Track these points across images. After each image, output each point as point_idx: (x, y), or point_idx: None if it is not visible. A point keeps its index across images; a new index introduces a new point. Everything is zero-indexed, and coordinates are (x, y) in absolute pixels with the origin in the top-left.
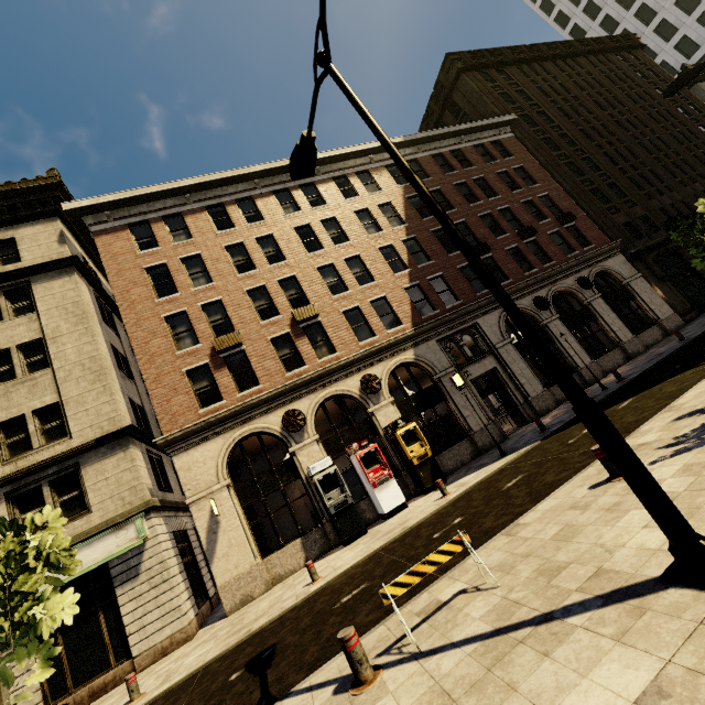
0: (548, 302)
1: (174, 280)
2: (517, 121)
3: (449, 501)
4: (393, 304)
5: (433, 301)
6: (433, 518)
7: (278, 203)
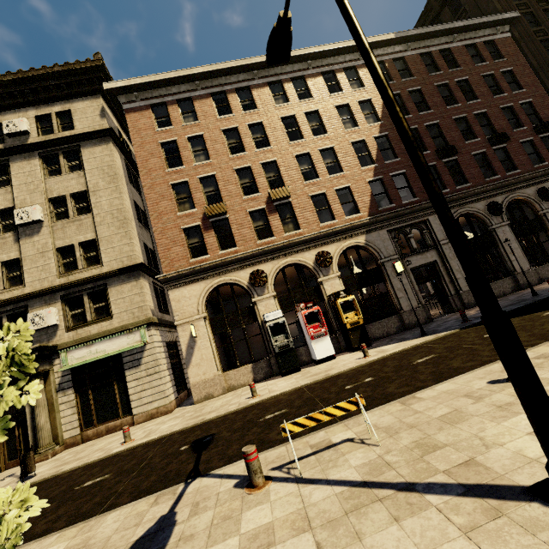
0: (501, 208)
1: (181, 155)
2: (518, 20)
3: (368, 362)
4: (355, 194)
5: (391, 195)
6: (351, 372)
7: (270, 94)
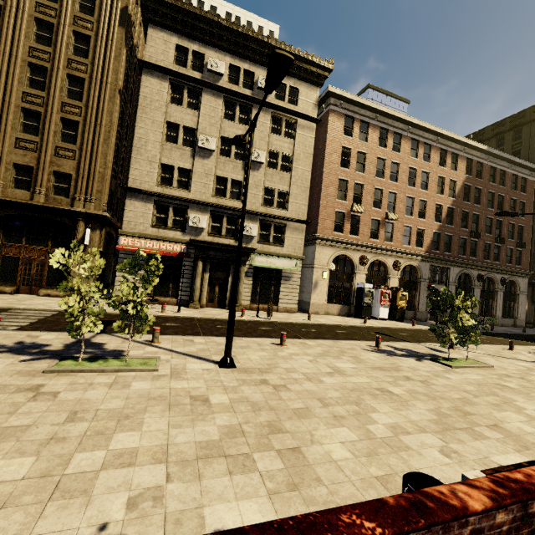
0: (483, 279)
1: (350, 161)
2: None
3: (420, 329)
4: (425, 236)
5: (440, 246)
6: (417, 330)
7: (410, 147)
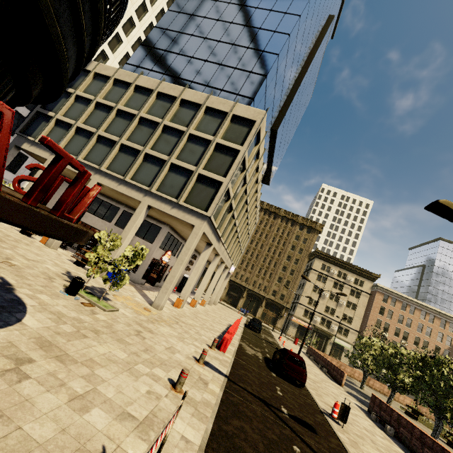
0: None
1: (384, 312)
2: None
3: None
4: None
5: None
6: None
7: (420, 313)
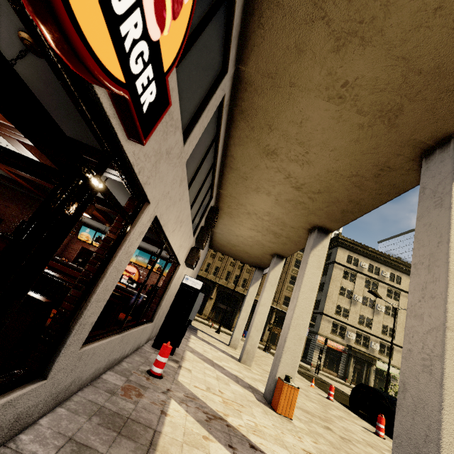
0: None
1: None
2: None
3: None
4: None
5: None
6: None
7: None
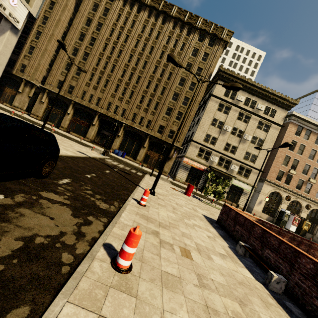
0: None
1: (295, 148)
2: None
3: None
4: None
5: None
6: None
7: None
